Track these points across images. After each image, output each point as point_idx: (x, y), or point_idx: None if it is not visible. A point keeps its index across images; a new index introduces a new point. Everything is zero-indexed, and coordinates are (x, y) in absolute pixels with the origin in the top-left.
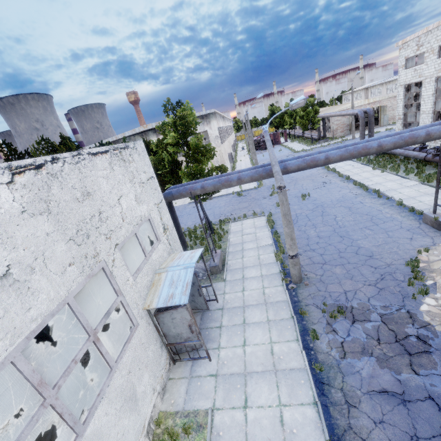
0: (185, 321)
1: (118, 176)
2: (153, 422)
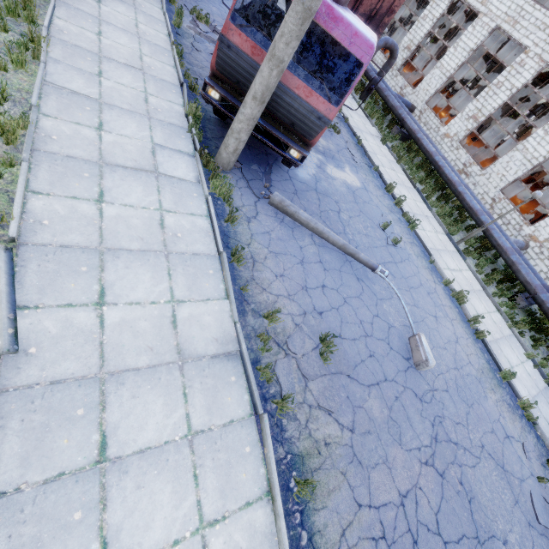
0: None
1: None
2: None
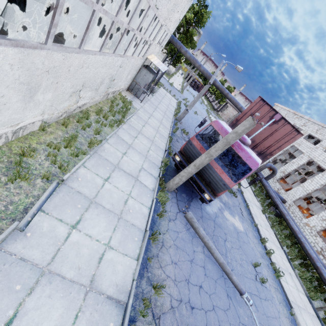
0: (147, 81)
1: (184, 3)
2: (118, 92)
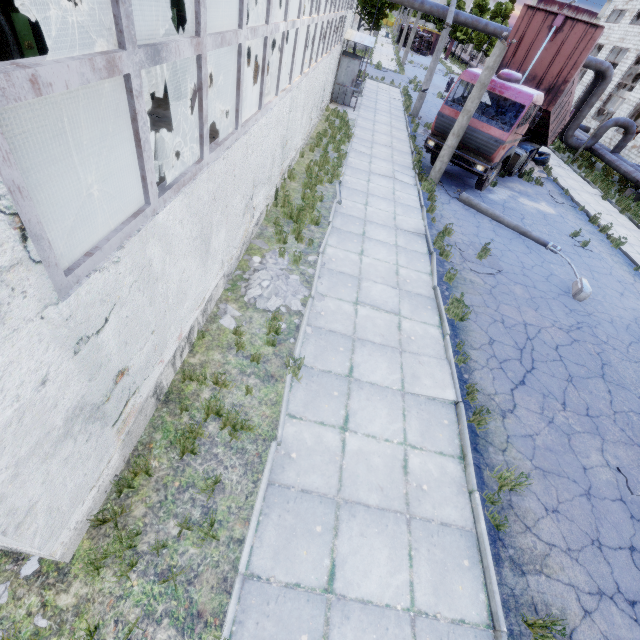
0: (353, 74)
1: None
2: (325, 108)
